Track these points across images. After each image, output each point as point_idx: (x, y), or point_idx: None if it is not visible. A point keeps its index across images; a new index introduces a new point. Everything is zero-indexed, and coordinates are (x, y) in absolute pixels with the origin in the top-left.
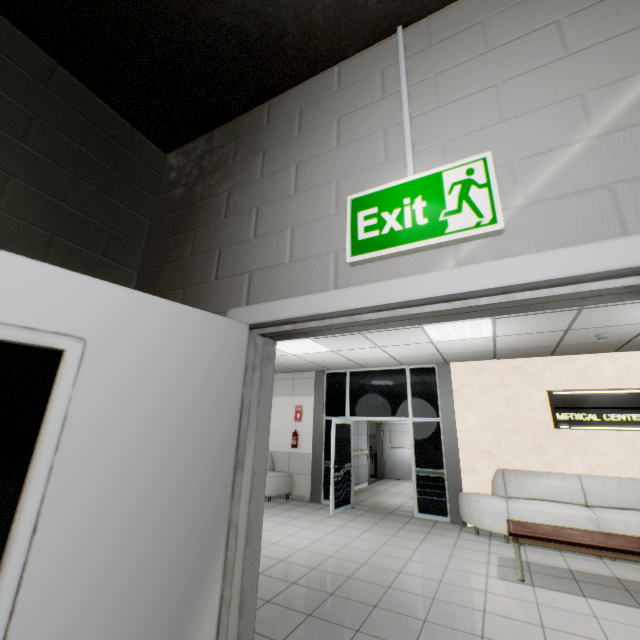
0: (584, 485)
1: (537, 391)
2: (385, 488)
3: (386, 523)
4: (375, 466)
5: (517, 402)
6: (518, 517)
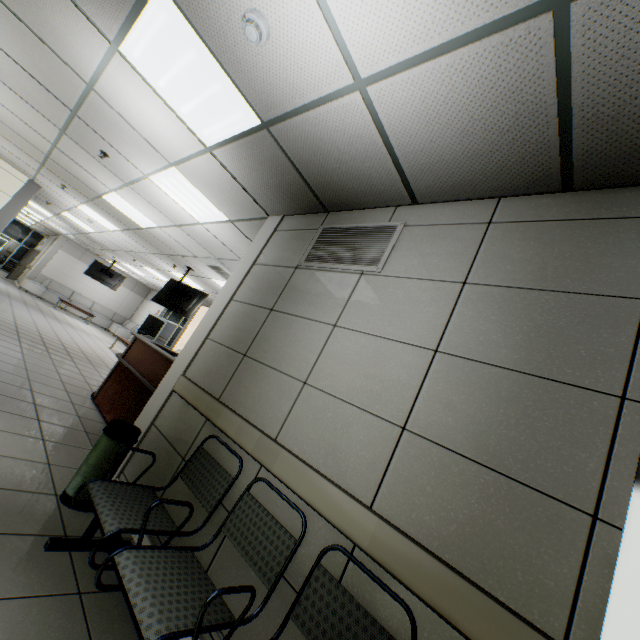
0: None
1: None
2: None
3: None
4: None
5: None
6: None
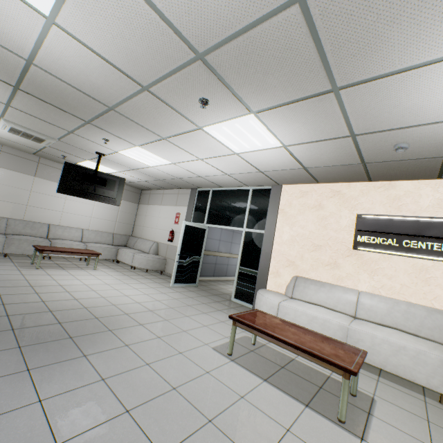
0: (360, 300)
1: (348, 214)
2: None
3: (200, 298)
4: None
5: (328, 223)
6: (284, 313)
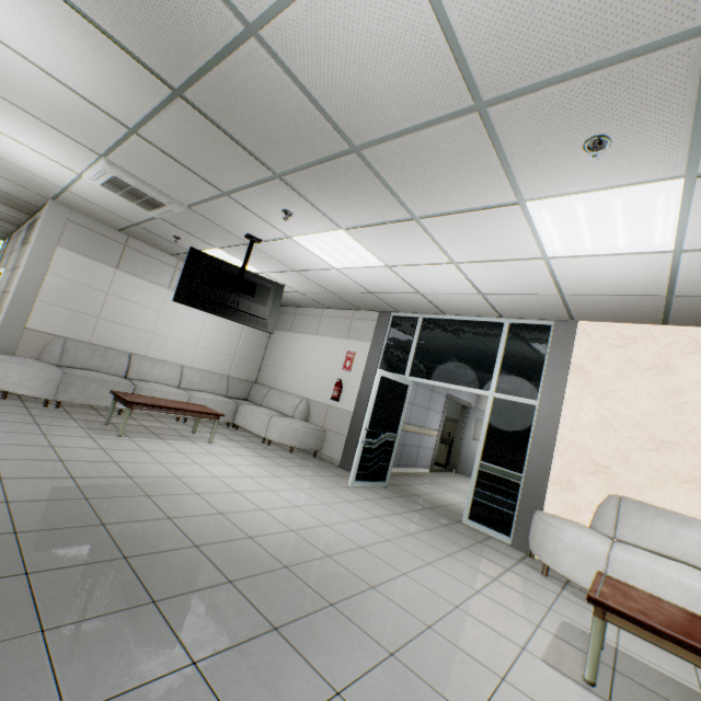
0: None
1: None
2: (448, 481)
3: (414, 517)
4: (448, 455)
5: (685, 400)
6: (624, 574)
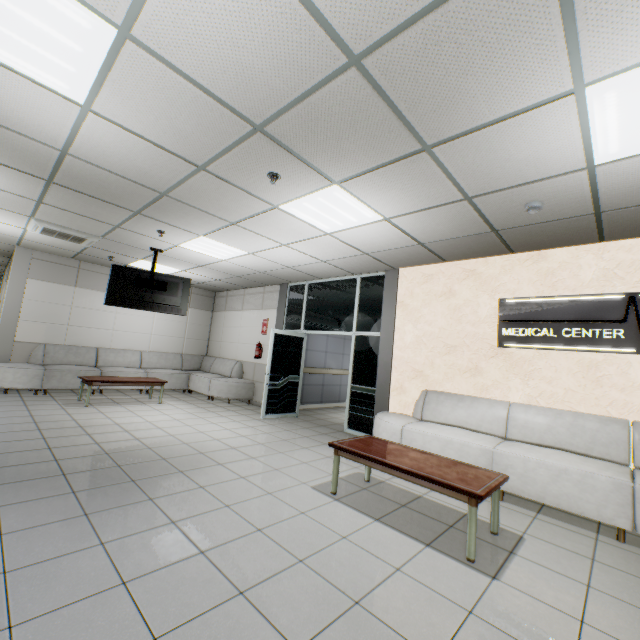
0: (511, 415)
1: (488, 300)
2: None
3: (300, 431)
4: None
5: (462, 314)
6: (410, 439)
